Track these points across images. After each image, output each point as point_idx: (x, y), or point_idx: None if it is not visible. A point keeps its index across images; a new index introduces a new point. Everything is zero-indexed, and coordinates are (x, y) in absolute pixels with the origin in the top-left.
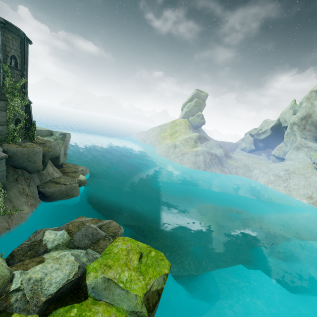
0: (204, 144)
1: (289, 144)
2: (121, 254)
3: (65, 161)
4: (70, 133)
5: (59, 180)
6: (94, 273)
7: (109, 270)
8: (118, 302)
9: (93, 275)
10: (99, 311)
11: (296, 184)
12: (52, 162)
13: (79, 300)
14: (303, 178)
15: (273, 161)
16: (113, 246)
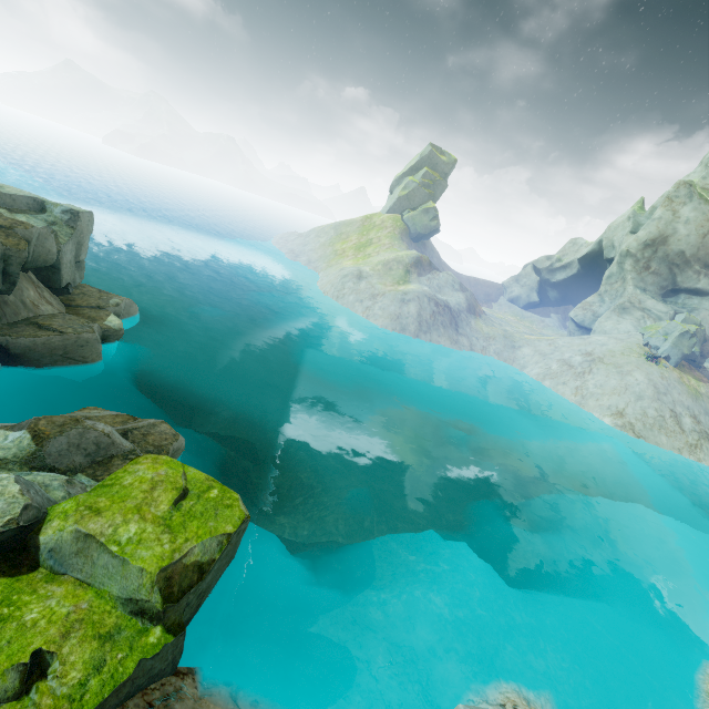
0: (426, 279)
1: (608, 300)
2: (135, 489)
3: (79, 279)
4: (91, 214)
5: (50, 322)
6: (60, 522)
7: (94, 517)
8: (102, 580)
9: (57, 526)
10: (56, 594)
11: (599, 385)
12: (42, 278)
13: (14, 572)
14: (617, 373)
15: (569, 333)
16: (126, 472)
